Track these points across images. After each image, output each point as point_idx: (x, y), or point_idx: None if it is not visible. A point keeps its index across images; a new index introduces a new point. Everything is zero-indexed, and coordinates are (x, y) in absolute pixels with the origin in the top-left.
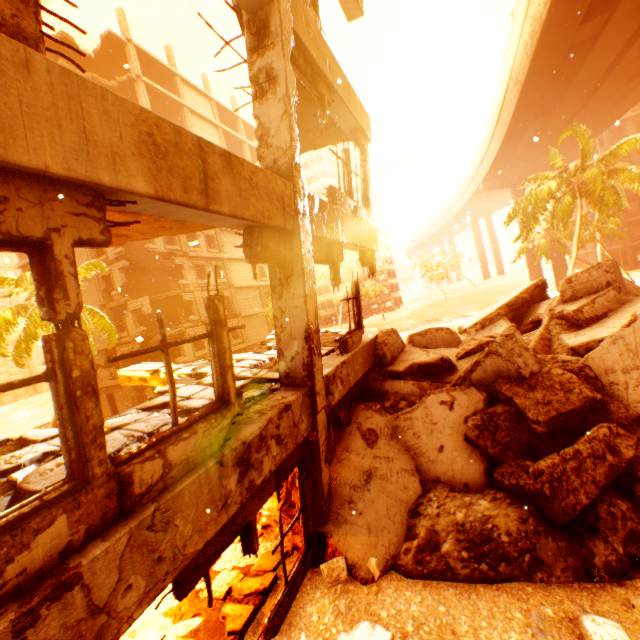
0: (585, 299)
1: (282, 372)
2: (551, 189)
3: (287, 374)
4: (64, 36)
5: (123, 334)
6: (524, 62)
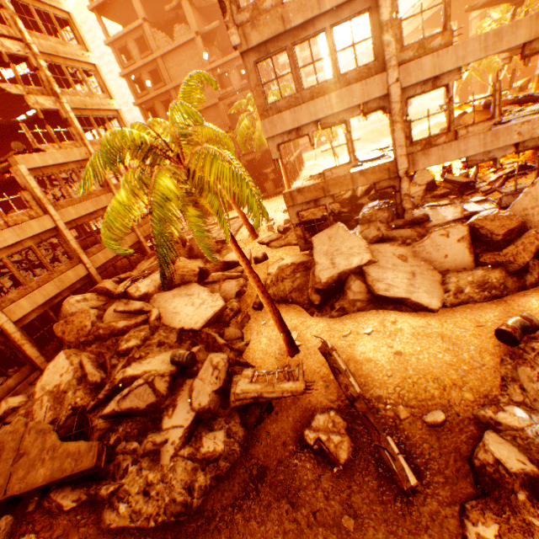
0: None
1: (536, 87)
2: None
3: (537, 87)
4: None
5: (247, 147)
6: None
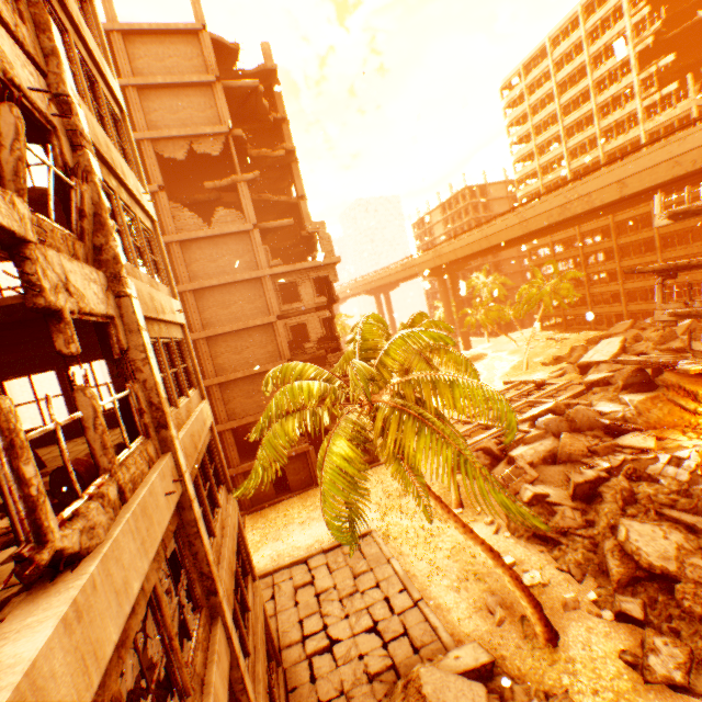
0: (675, 343)
1: None
2: (548, 290)
3: None
4: (239, 49)
5: None
6: (543, 222)
